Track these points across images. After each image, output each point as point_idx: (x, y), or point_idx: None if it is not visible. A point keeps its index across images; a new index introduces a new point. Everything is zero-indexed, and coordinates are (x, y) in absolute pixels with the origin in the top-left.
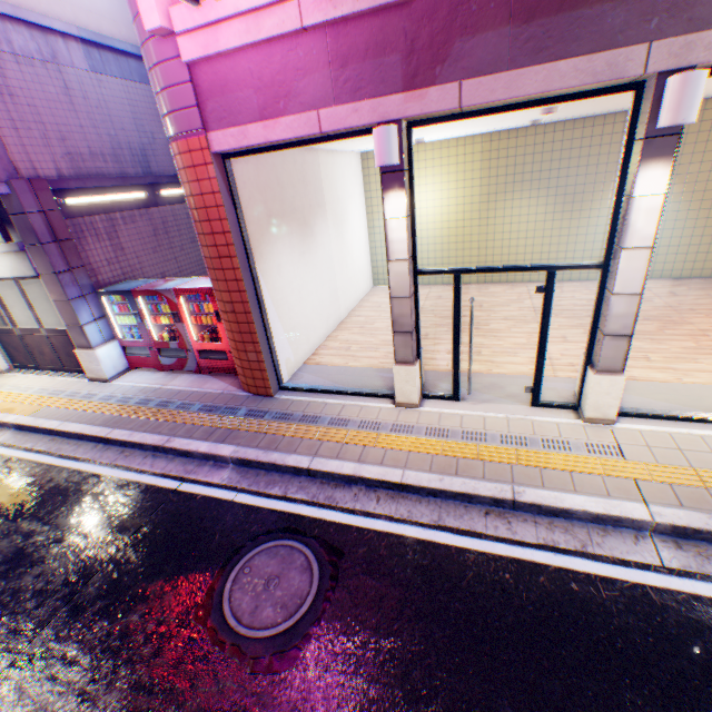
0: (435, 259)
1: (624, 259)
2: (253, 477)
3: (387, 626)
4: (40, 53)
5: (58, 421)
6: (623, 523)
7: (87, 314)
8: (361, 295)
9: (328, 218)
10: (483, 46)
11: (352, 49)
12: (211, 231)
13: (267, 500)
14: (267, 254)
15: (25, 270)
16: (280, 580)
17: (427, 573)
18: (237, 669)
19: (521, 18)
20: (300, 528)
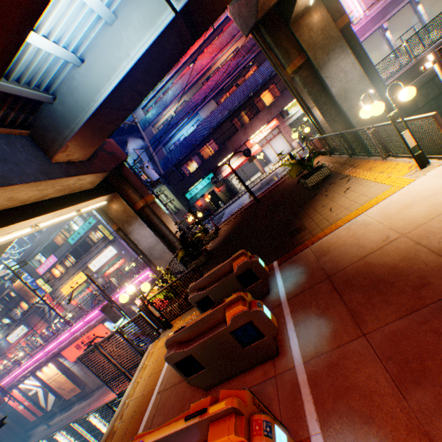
0: None
1: (422, 18)
2: None
3: None
4: None
5: None
6: None
7: None
8: None
9: None
10: (390, 9)
11: (373, 20)
12: None
13: None
14: None
15: None
16: None
17: None
18: None
19: (393, 4)
20: None
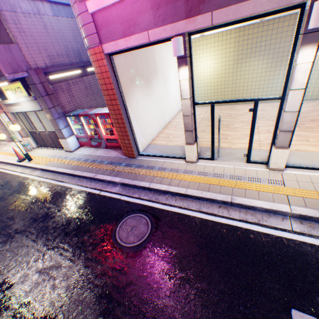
0: (211, 93)
1: (290, 95)
2: (127, 190)
3: (175, 245)
4: (33, 11)
5: (55, 167)
6: (278, 213)
7: (62, 125)
8: (175, 112)
9: (159, 77)
10: None
11: (161, 0)
12: (107, 89)
13: (132, 199)
14: (131, 97)
15: (37, 108)
16: (136, 227)
17: (192, 228)
18: (120, 256)
19: None
20: (145, 210)
